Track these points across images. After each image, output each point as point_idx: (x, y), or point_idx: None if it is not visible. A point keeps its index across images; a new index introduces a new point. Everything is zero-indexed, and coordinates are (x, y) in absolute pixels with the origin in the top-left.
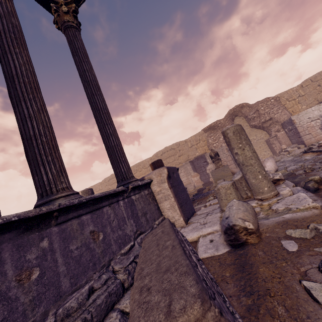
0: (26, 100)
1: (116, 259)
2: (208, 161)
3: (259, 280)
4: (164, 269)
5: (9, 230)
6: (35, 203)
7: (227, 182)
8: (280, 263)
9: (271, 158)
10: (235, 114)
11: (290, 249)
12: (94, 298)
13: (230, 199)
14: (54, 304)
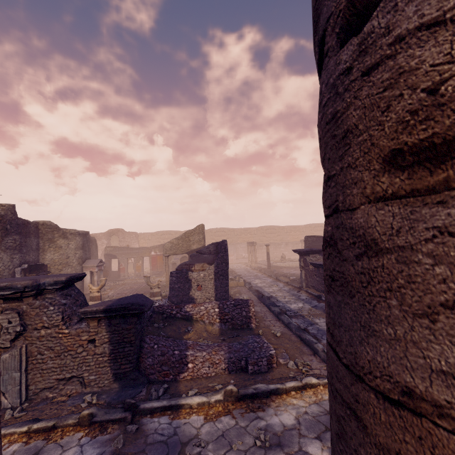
0: None
1: None
2: None
3: None
4: None
5: None
6: None
7: None
8: None
9: None
10: (113, 233)
11: None
12: None
13: None
14: None
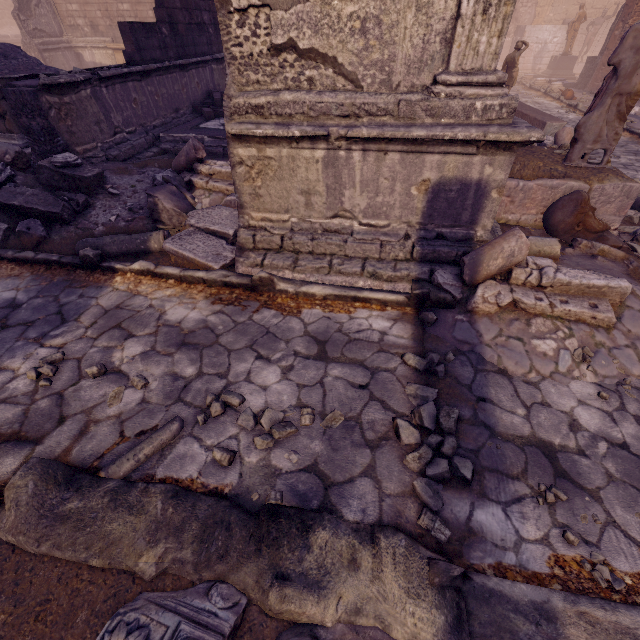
0: None
1: None
2: None
3: None
4: None
5: None
6: None
7: None
8: None
9: None
10: None
11: None
12: None
13: None
14: None
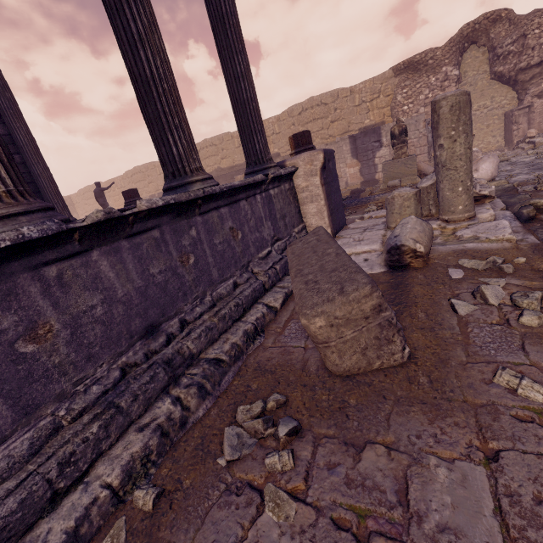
0: (130, 2)
1: (254, 262)
2: (383, 142)
3: (410, 296)
4: (330, 270)
5: (166, 213)
6: (166, 183)
7: (409, 189)
8: (438, 286)
9: (494, 157)
10: (472, 39)
11: (454, 276)
12: (241, 290)
13: (404, 215)
14: (209, 288)
